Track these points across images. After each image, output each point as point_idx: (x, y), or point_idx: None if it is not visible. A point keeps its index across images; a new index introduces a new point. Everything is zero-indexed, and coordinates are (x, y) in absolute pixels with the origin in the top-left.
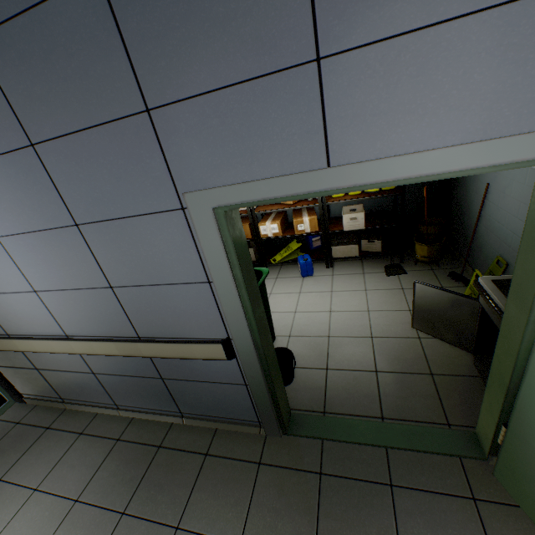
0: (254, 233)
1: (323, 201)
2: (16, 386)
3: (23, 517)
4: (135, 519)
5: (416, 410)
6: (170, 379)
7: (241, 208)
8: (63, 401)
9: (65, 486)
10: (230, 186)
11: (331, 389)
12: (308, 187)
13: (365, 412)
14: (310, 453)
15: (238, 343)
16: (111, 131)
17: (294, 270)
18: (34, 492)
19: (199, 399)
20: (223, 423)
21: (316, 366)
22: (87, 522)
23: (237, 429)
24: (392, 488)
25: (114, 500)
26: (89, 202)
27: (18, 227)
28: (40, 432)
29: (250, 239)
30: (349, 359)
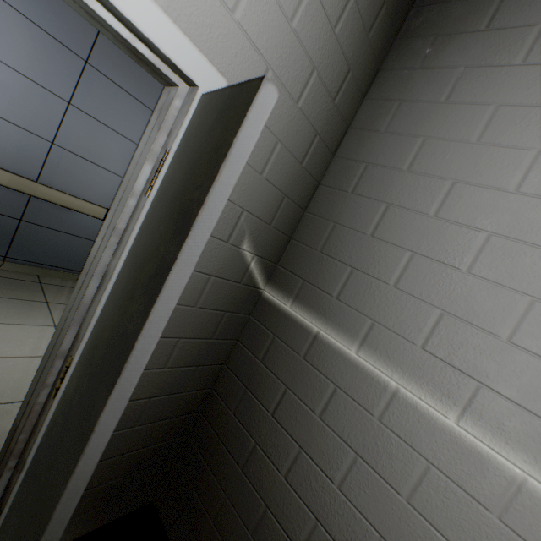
0: None
1: None
2: None
3: None
4: (4, 298)
5: None
6: (30, 223)
7: None
8: None
9: None
10: None
11: None
12: None
13: None
14: None
15: None
16: (134, 101)
17: None
18: None
19: (44, 246)
20: (50, 270)
21: None
22: None
23: (60, 276)
24: None
25: None
26: (92, 104)
27: (8, 60)
28: None
29: None
30: None
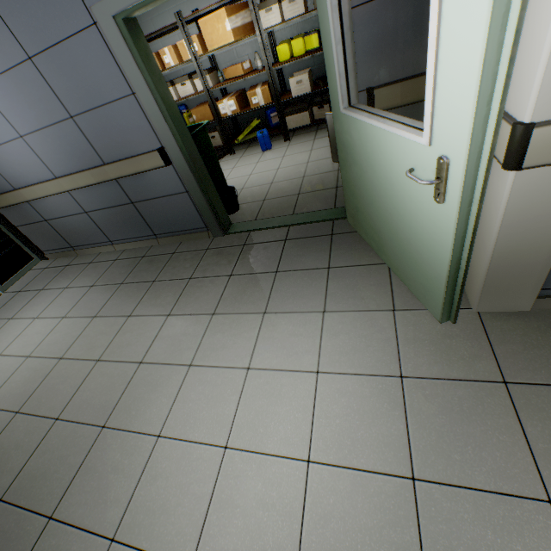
0: (215, 114)
1: (270, 67)
2: (37, 245)
3: (61, 298)
4: (129, 284)
5: (317, 207)
6: (138, 202)
7: (199, 89)
8: (74, 250)
9: (84, 283)
10: None
11: (263, 209)
12: None
13: (283, 215)
14: (240, 239)
15: (169, 150)
16: None
17: (257, 149)
18: (65, 289)
19: (162, 217)
20: (184, 235)
21: (257, 200)
22: (100, 291)
23: (195, 238)
24: (286, 241)
25: (115, 281)
26: (32, 33)
27: None
28: (62, 268)
29: (212, 121)
30: (282, 192)
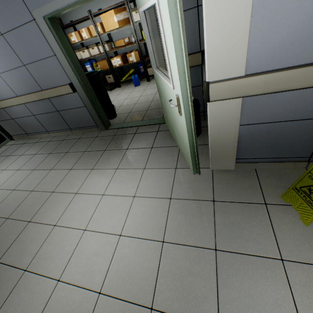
0: (110, 65)
1: (138, 42)
2: (8, 132)
3: (18, 160)
4: (54, 153)
5: (154, 117)
6: (61, 111)
7: (102, 51)
8: (28, 135)
9: (31, 153)
10: (44, 6)
11: (128, 117)
12: (67, 2)
13: (137, 120)
14: (114, 132)
15: (75, 84)
16: None
17: (133, 85)
18: (21, 155)
19: (74, 119)
20: (85, 129)
21: (126, 112)
22: (39, 157)
23: (91, 131)
24: (135, 134)
25: (47, 152)
26: (2, 22)
27: None
28: (21, 145)
29: (108, 69)
30: (139, 109)
